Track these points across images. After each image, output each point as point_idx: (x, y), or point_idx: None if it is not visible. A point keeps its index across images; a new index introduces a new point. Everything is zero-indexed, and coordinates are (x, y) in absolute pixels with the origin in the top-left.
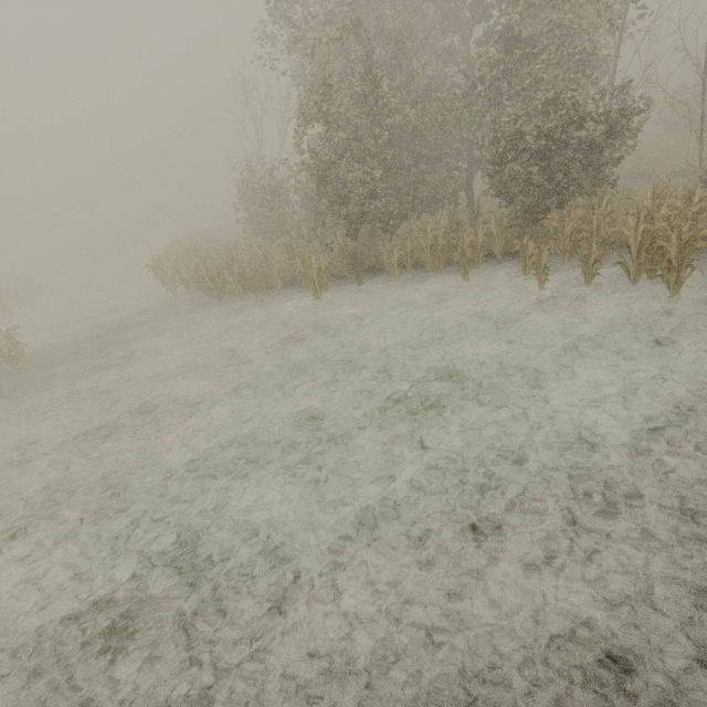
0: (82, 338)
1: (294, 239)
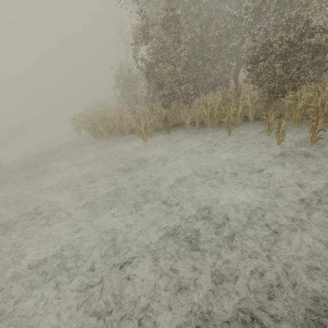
0: (32, 157)
1: (142, 105)
